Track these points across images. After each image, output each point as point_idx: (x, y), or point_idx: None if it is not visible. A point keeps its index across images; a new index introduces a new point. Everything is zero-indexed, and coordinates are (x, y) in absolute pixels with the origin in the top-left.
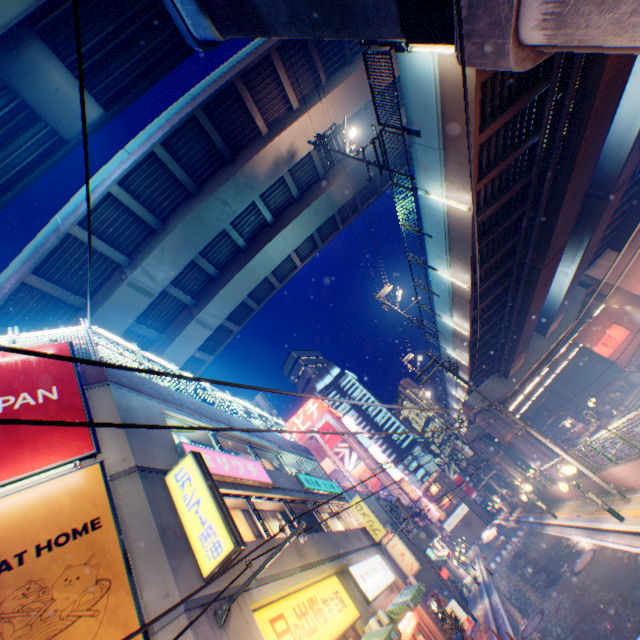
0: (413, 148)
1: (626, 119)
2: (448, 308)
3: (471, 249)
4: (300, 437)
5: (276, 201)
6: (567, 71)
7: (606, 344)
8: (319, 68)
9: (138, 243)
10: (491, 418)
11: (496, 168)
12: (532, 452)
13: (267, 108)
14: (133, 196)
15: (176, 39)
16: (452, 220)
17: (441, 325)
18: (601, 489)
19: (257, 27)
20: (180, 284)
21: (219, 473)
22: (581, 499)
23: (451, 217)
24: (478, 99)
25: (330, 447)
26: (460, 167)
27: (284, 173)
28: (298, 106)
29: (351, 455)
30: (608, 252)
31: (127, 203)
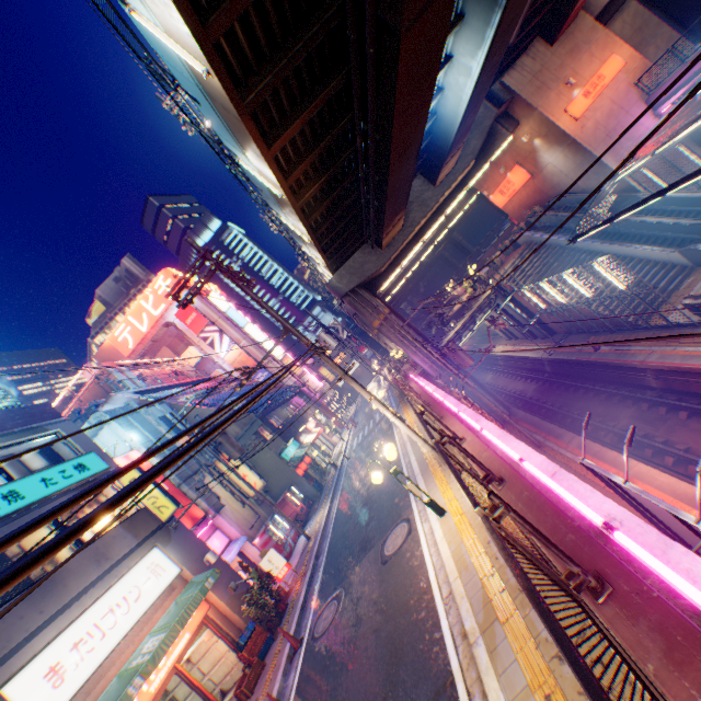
0: None
1: None
2: (230, 136)
3: None
4: (155, 325)
5: None
6: None
7: (504, 193)
8: None
9: None
10: (359, 304)
11: None
12: (400, 340)
13: None
14: None
15: None
16: None
17: (249, 174)
18: None
19: None
20: None
21: None
22: None
23: None
24: None
25: (196, 334)
26: None
27: None
28: None
29: (223, 340)
30: (538, 44)
31: None
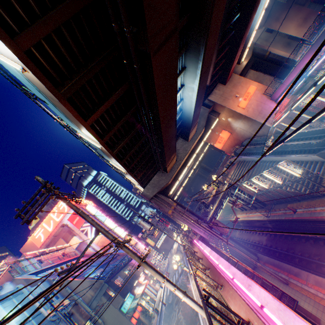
0: None
1: None
2: (67, 118)
3: None
4: (56, 226)
5: None
6: None
7: (220, 142)
8: None
9: None
10: (159, 202)
11: None
12: (184, 219)
13: None
14: None
15: None
16: None
17: (87, 140)
18: None
19: None
20: None
21: None
22: None
23: None
24: None
25: (78, 228)
26: None
27: None
28: None
29: (92, 230)
30: (219, 85)
31: None
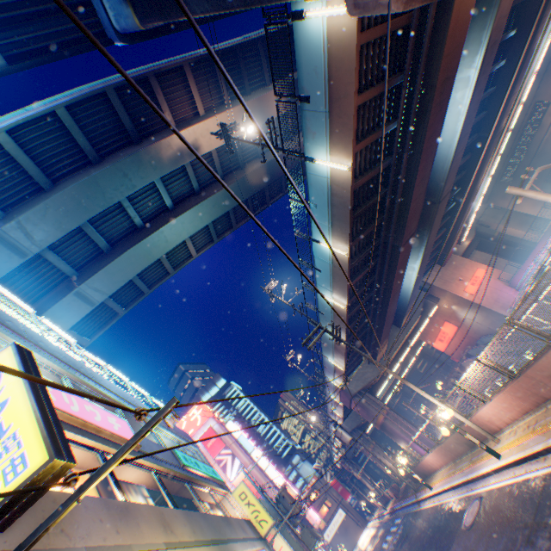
0: (304, 115)
1: (446, 141)
2: (329, 282)
3: (350, 212)
4: None
5: (177, 190)
6: (415, 70)
7: (442, 339)
8: (224, 90)
9: (19, 199)
10: (365, 401)
11: (369, 137)
12: (402, 430)
13: (177, 108)
14: (23, 149)
15: (98, 29)
16: (335, 184)
17: (322, 304)
18: (470, 442)
19: (174, 7)
20: (63, 252)
21: (61, 408)
22: (451, 462)
23: (334, 181)
24: (358, 59)
25: (212, 455)
26: (343, 127)
27: (187, 163)
28: (204, 113)
29: (234, 462)
30: (435, 265)
31: (14, 153)
